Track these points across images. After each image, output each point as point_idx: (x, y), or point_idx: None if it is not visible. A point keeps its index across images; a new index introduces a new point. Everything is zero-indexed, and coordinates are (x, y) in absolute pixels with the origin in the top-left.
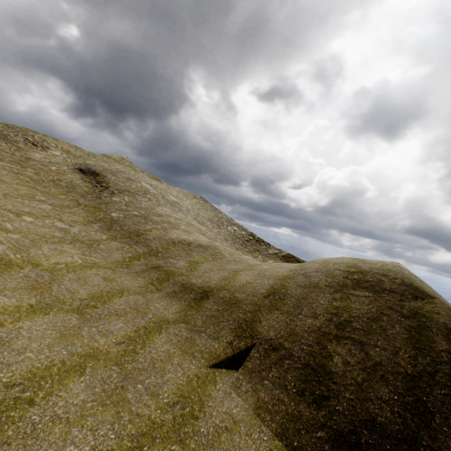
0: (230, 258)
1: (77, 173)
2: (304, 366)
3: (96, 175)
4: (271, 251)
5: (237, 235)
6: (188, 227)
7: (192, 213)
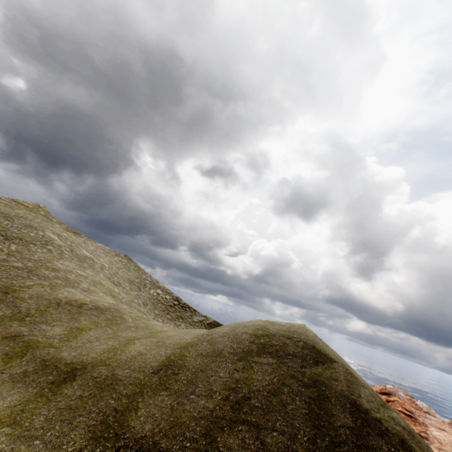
0: (132, 324)
1: None
2: None
3: None
4: (197, 318)
5: (160, 299)
6: (93, 286)
7: (107, 271)
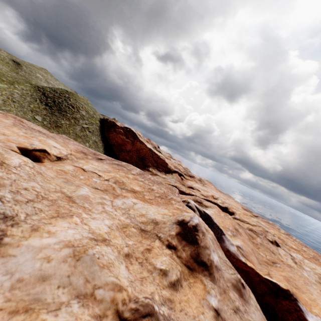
0: None
1: (11, 61)
2: (40, 88)
3: (19, 64)
4: None
5: None
6: None
7: None
